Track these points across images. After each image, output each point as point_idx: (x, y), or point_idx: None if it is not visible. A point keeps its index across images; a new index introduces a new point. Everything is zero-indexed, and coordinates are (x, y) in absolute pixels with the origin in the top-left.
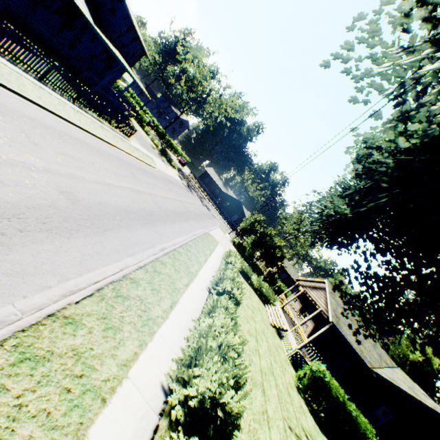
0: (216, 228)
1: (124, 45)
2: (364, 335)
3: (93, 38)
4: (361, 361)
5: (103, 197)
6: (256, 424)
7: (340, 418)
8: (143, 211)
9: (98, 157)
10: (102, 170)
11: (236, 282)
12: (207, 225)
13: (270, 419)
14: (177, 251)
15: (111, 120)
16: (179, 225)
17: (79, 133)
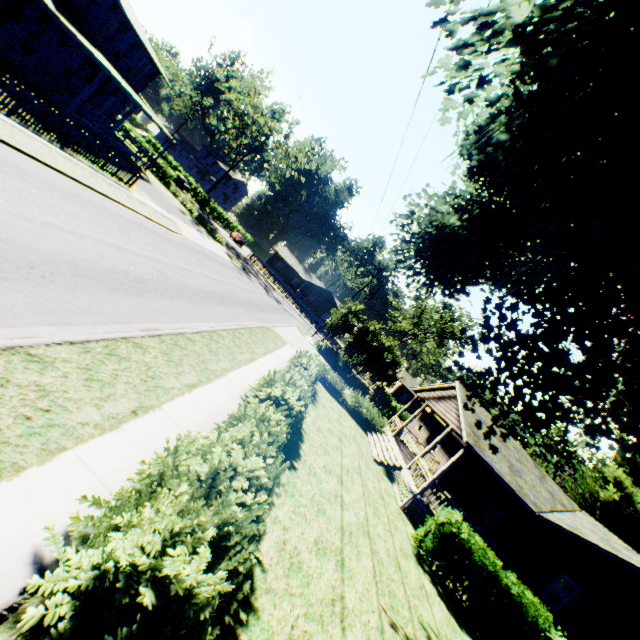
0: (289, 326)
1: (120, 55)
2: (504, 436)
3: (62, 40)
4: (523, 504)
5: (19, 235)
6: (312, 624)
7: (492, 600)
8: (122, 274)
9: (37, 187)
10: (39, 203)
11: (297, 385)
12: (269, 319)
13: (349, 612)
14: (185, 337)
15: (91, 154)
16: (205, 308)
17: (2, 149)
